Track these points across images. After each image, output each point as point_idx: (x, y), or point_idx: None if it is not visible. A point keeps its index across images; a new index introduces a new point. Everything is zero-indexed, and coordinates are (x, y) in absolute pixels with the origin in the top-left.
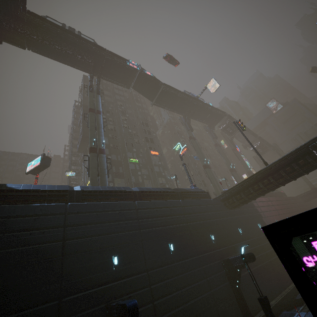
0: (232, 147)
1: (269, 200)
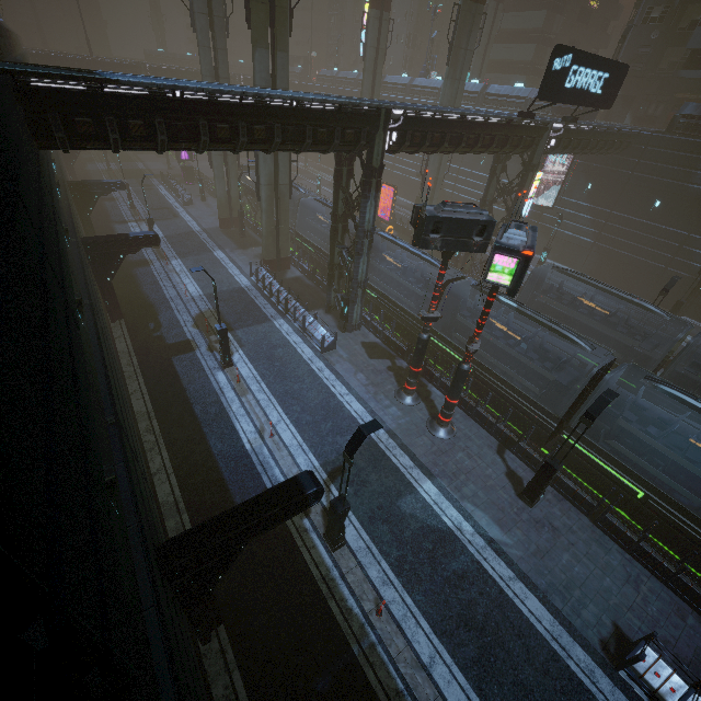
0: None
1: None
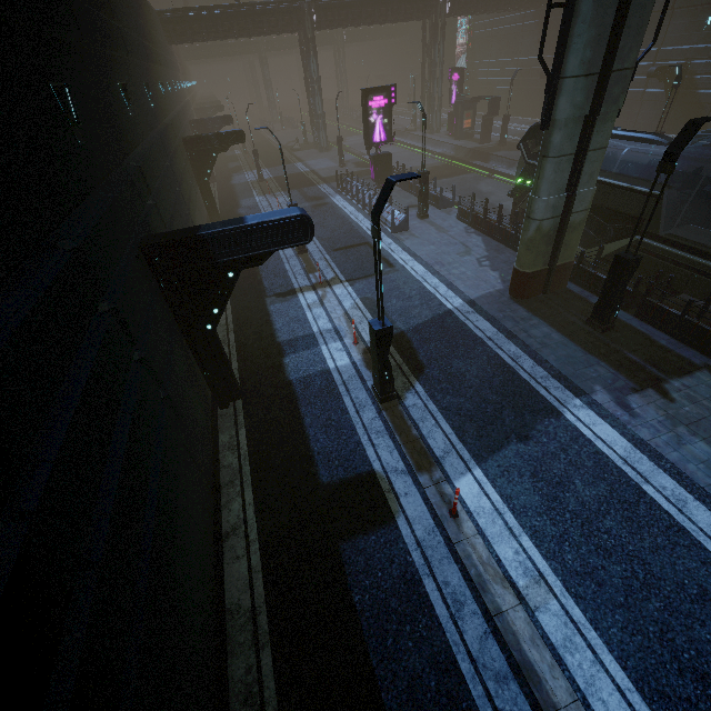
0: None
1: None
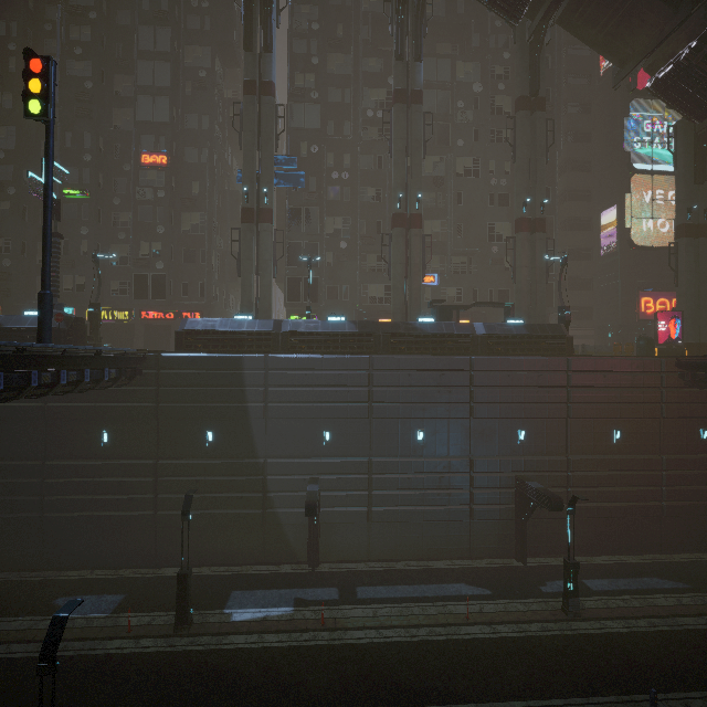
0: (516, 92)
1: (371, 367)
